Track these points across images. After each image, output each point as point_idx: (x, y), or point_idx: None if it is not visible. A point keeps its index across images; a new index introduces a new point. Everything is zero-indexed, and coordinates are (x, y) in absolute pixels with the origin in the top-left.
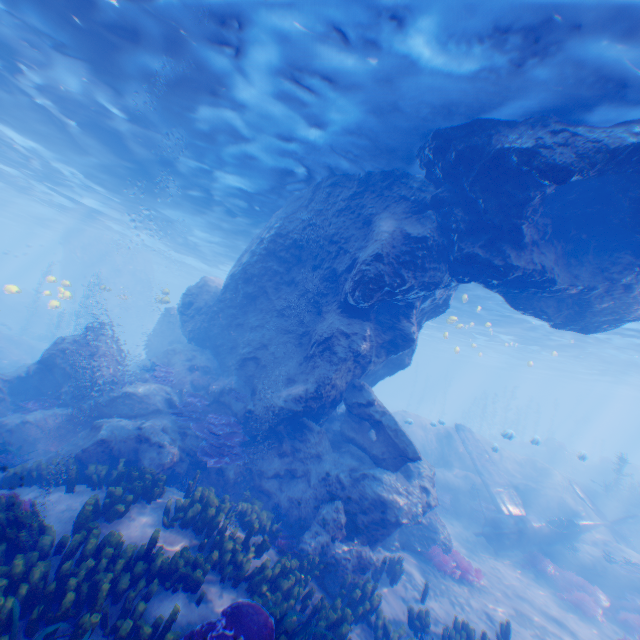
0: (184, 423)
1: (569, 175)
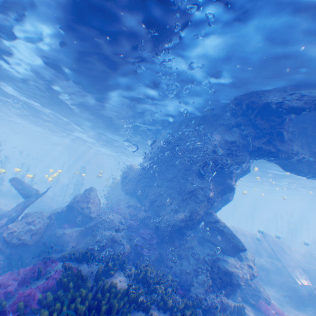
0: (128, 233)
1: (301, 111)
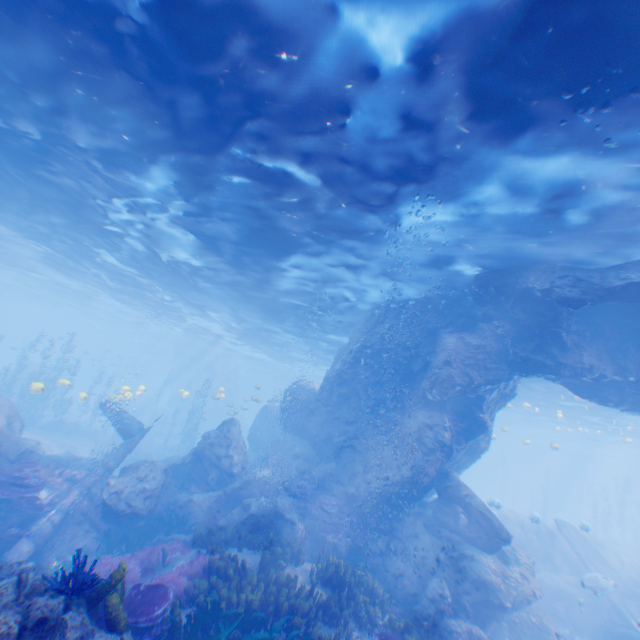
0: (299, 504)
1: (579, 304)
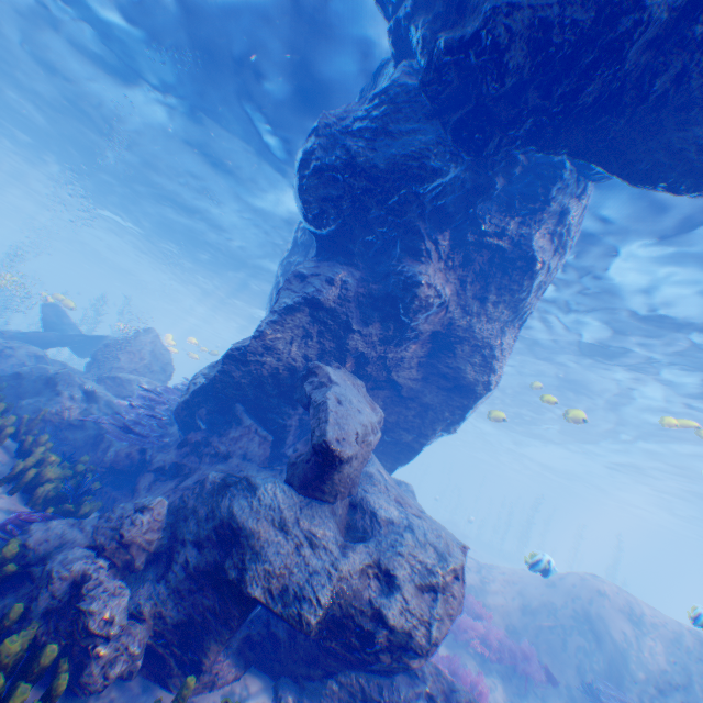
0: None
1: None
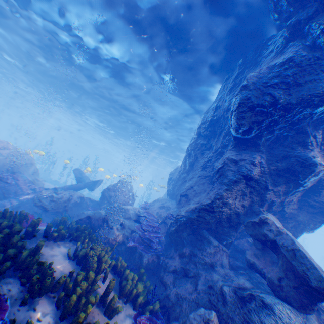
0: None
1: None
